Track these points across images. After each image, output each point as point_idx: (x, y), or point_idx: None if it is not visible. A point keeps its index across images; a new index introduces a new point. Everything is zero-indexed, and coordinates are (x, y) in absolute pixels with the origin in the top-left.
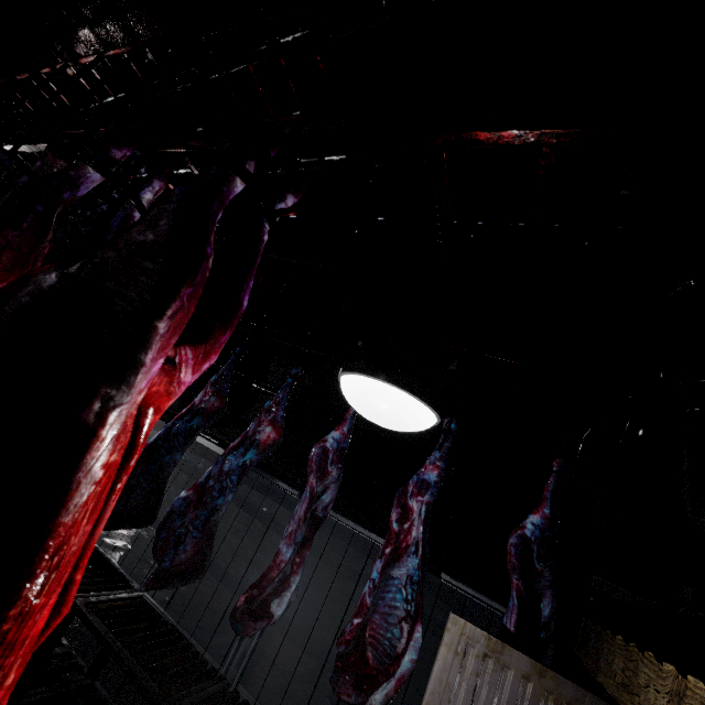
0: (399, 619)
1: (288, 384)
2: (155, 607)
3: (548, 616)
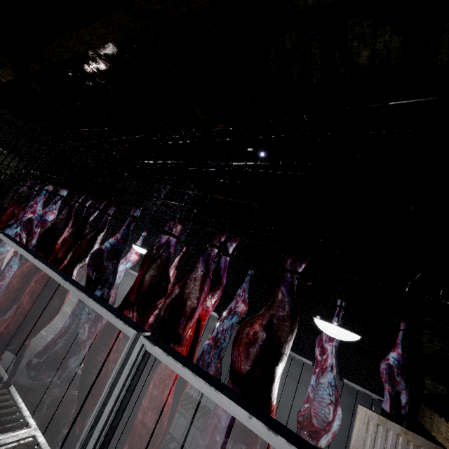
0: (326, 403)
1: (247, 280)
2: (193, 394)
3: (403, 402)
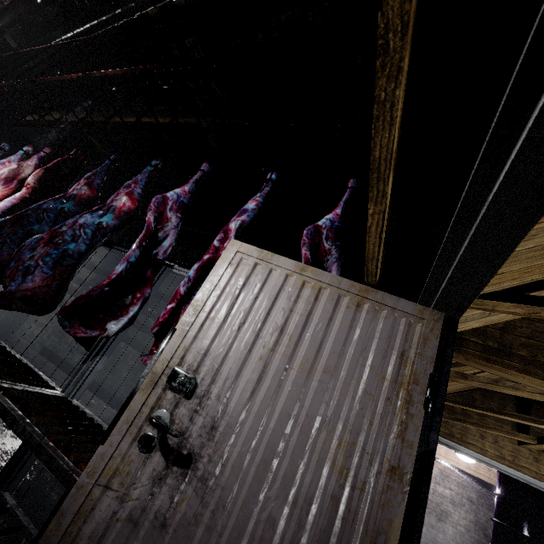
0: None
1: (147, 171)
2: (13, 353)
3: None
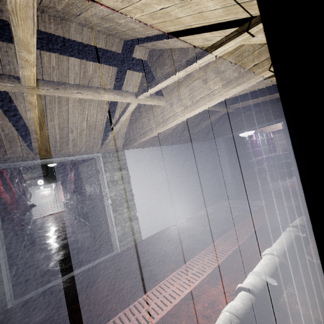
0: None
1: None
2: None
3: None
